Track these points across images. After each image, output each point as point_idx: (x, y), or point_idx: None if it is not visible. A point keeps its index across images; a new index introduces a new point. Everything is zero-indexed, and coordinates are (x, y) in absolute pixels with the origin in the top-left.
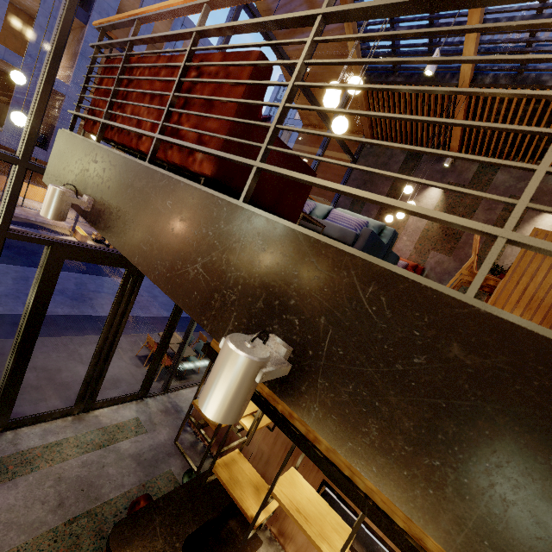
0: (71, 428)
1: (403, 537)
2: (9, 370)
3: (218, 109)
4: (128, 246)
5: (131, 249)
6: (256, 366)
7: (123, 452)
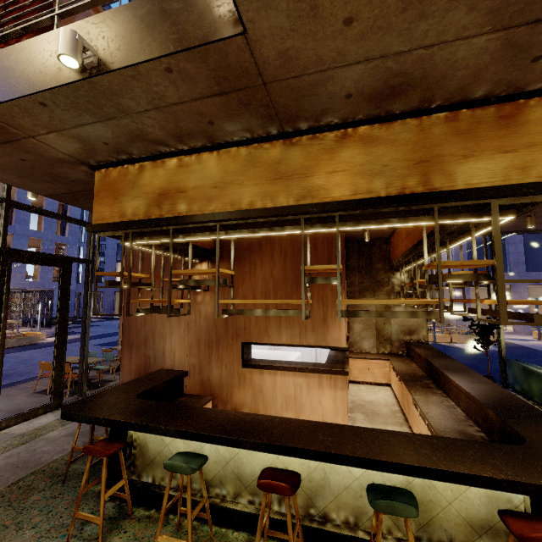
0: None
1: (232, 212)
2: None
3: (27, 16)
4: None
5: None
6: (75, 32)
7: (54, 437)
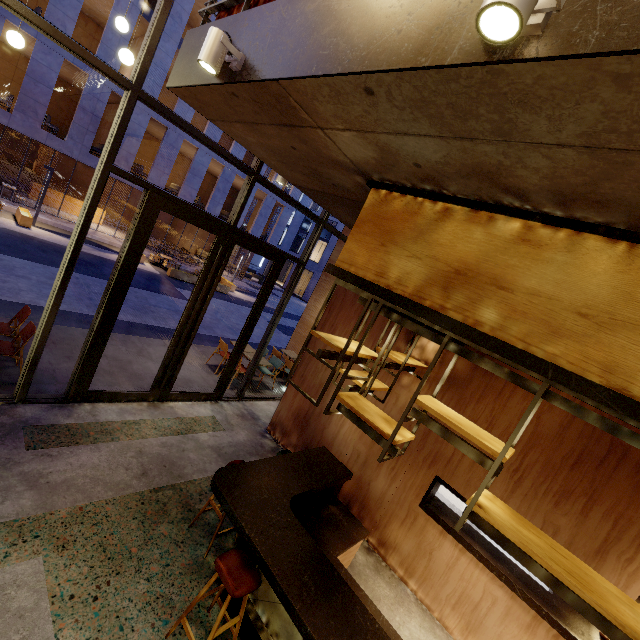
0: (147, 412)
1: (601, 388)
2: (95, 329)
3: None
4: (301, 64)
5: (306, 65)
6: None
7: (202, 442)
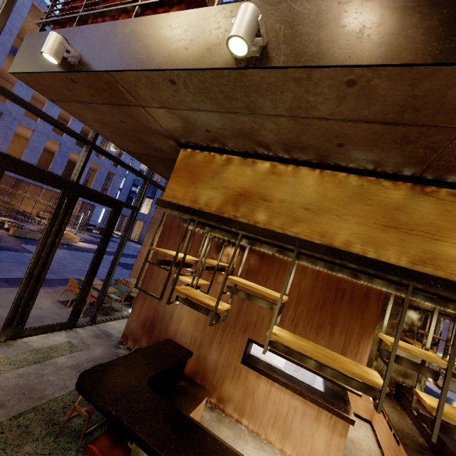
0: None
1: (321, 245)
2: None
3: None
4: (125, 63)
5: (128, 63)
6: (258, 12)
7: (61, 365)
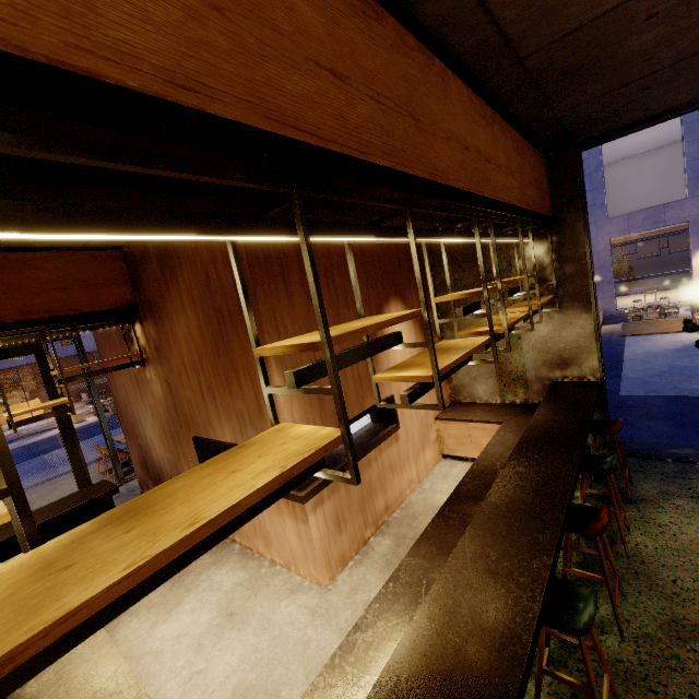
0: None
1: None
2: None
3: None
4: None
5: None
6: None
7: None
